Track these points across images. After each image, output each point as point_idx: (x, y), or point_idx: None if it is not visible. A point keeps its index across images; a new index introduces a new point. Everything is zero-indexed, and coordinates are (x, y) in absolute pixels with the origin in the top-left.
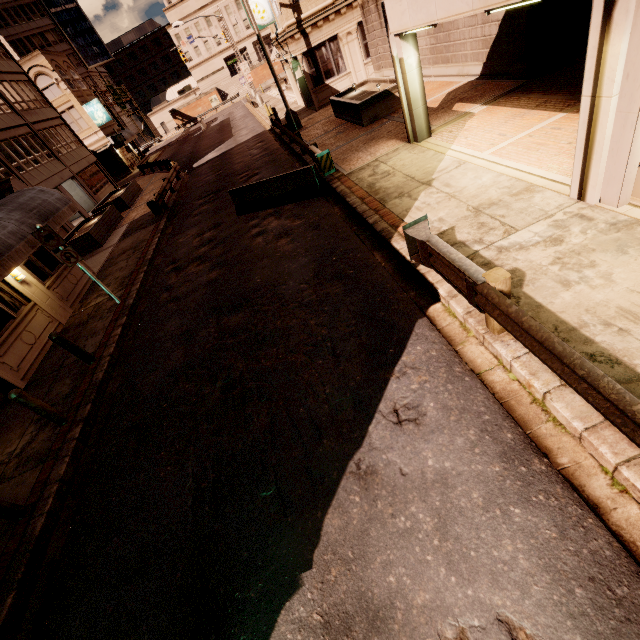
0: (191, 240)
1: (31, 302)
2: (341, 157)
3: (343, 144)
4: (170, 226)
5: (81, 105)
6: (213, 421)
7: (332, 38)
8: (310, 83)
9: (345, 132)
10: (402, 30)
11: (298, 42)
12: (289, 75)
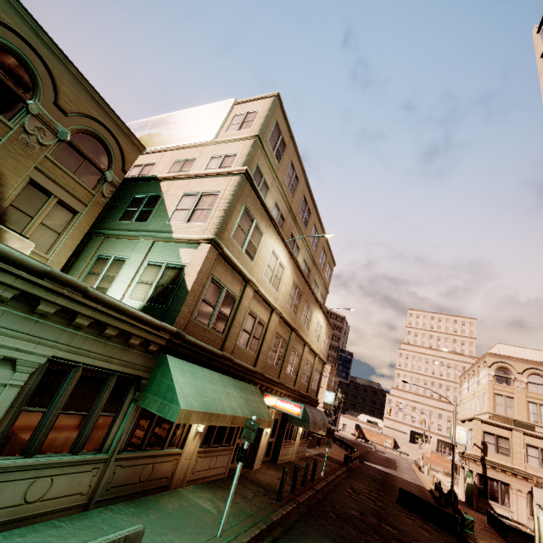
0: (363, 488)
1: (295, 441)
2: (480, 537)
3: (485, 534)
4: (347, 473)
5: (326, 389)
6: (374, 538)
7: (504, 482)
8: (476, 490)
9: (490, 532)
10: (539, 503)
11: (477, 465)
12: (461, 475)
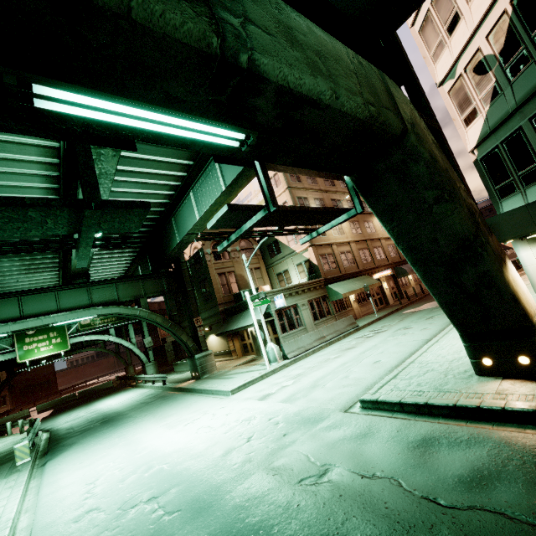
0: None
1: (411, 285)
2: None
3: None
4: None
5: None
6: None
7: None
8: None
9: None
10: None
11: None
12: None
